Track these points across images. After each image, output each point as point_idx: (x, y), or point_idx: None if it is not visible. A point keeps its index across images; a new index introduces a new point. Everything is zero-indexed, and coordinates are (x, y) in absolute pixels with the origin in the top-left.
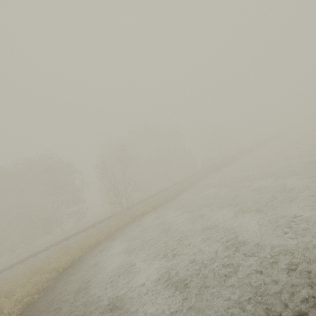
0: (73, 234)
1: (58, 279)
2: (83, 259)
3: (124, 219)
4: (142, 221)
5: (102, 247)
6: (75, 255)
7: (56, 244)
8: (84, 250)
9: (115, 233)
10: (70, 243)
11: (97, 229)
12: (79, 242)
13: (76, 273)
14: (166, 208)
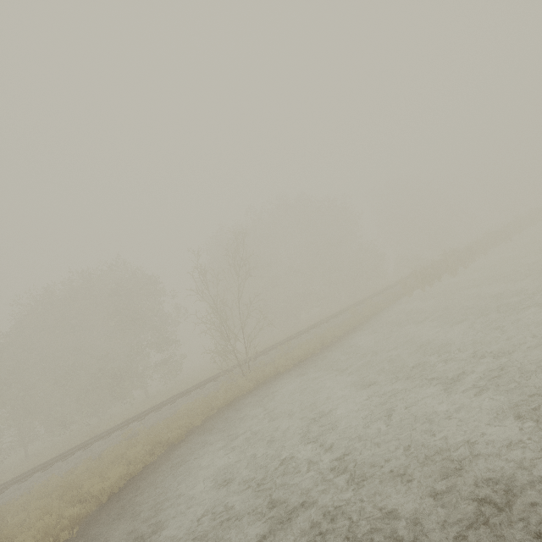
0: (154, 407)
1: (90, 524)
2: (148, 478)
3: (240, 385)
4: (273, 393)
5: (189, 449)
6: (139, 462)
7: (122, 425)
8: (157, 451)
9: (219, 416)
10: (144, 427)
11: (192, 400)
12: (155, 429)
13: (121, 520)
14: (322, 364)
